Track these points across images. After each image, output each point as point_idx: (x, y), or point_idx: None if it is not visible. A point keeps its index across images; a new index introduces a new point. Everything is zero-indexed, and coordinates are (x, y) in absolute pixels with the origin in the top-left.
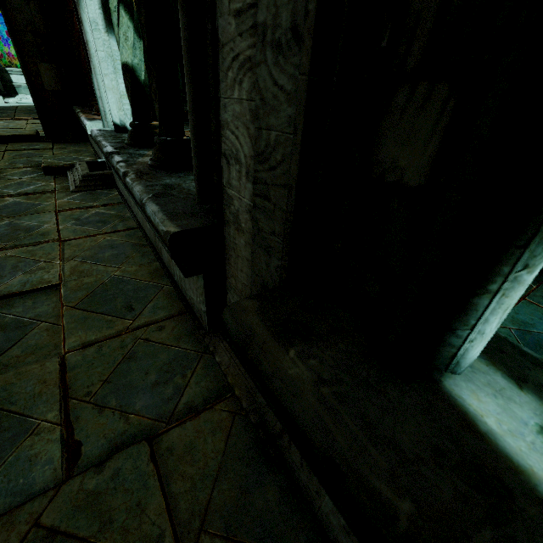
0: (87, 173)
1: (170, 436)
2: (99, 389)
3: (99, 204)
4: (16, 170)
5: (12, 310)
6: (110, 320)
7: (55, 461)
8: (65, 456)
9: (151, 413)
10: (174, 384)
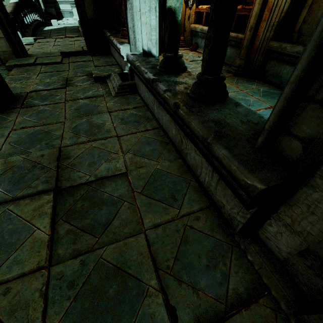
0: (121, 83)
1: (234, 321)
2: (173, 265)
3: (131, 107)
4: (78, 78)
5: (106, 190)
6: (165, 207)
7: (166, 321)
8: (169, 317)
9: (212, 293)
10: (220, 270)
